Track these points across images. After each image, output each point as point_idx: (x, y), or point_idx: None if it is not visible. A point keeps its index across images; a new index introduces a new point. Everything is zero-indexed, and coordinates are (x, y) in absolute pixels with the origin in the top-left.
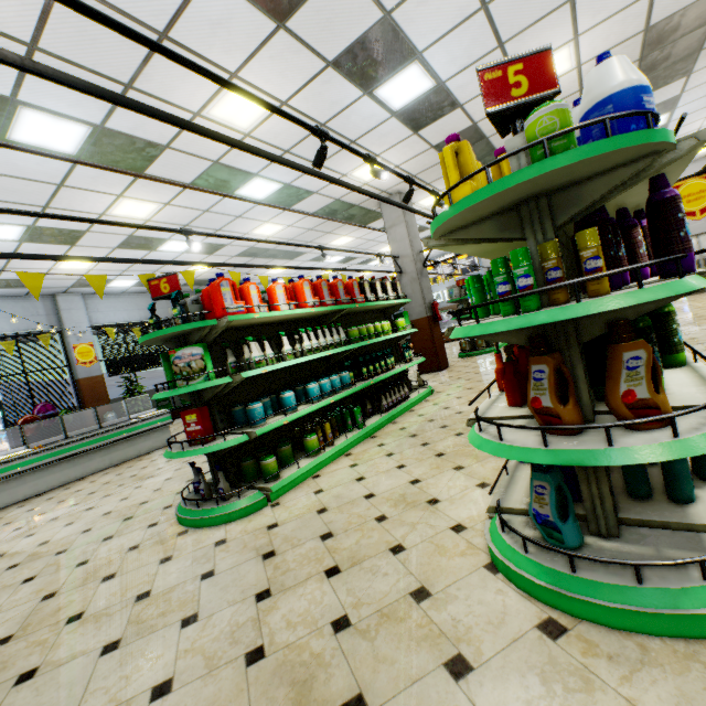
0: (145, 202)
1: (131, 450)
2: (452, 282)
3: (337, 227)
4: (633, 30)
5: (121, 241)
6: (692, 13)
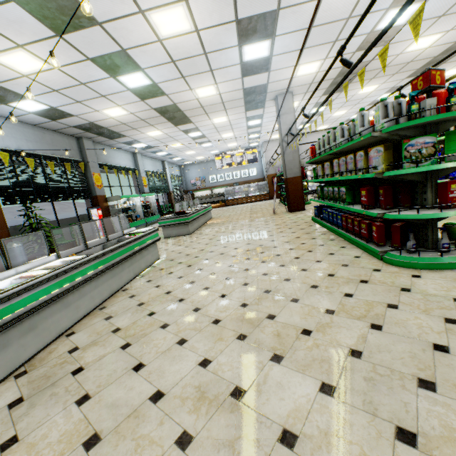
0: (188, 18)
1: (142, 262)
2: (231, 169)
3: (234, 107)
4: None
5: (107, 52)
6: None
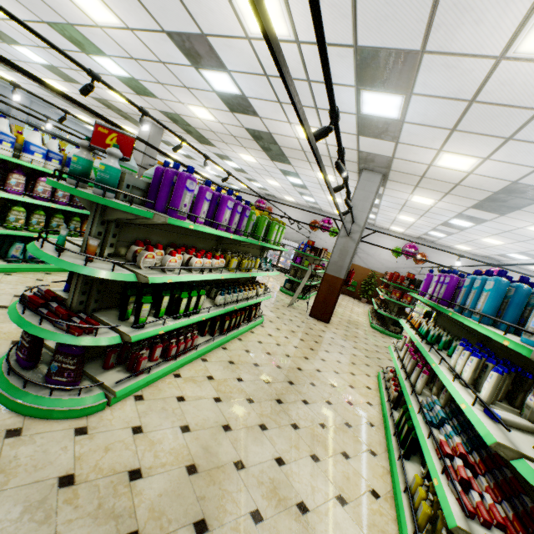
0: None
1: None
2: None
3: (119, 117)
4: (238, 124)
5: None
6: (264, 135)
